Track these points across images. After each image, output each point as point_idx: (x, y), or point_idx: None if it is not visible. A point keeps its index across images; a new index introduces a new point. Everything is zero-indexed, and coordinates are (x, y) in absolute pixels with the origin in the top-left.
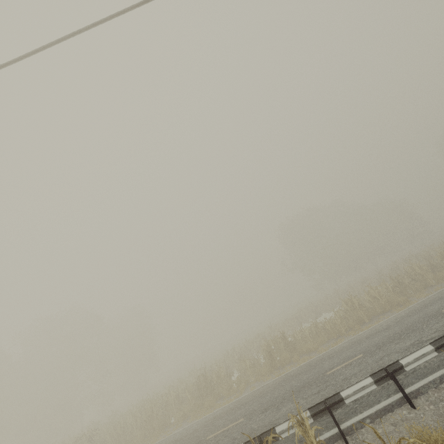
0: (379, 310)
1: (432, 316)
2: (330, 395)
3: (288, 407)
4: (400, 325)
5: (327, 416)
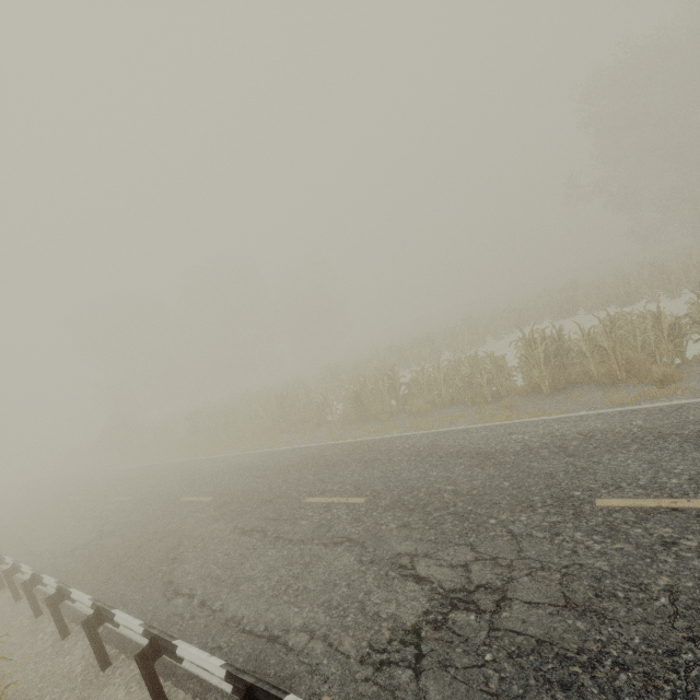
0: (595, 375)
1: (560, 498)
2: (230, 556)
3: (217, 527)
4: (501, 470)
5: (172, 594)
